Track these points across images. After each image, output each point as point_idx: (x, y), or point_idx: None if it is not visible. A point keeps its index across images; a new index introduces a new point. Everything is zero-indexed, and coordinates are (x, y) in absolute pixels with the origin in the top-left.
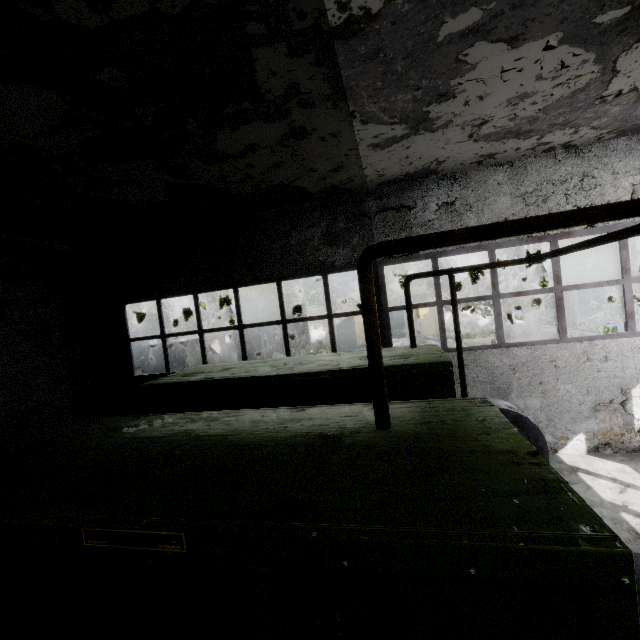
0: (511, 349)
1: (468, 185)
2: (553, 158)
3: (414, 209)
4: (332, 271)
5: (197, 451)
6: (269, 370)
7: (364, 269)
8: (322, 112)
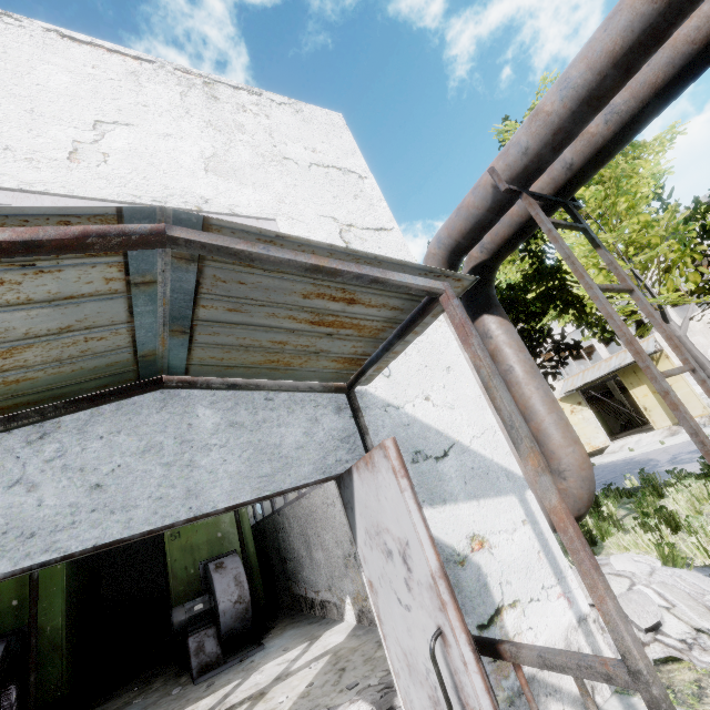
0: (301, 500)
1: None
2: None
3: None
4: None
5: None
6: None
7: None
8: None
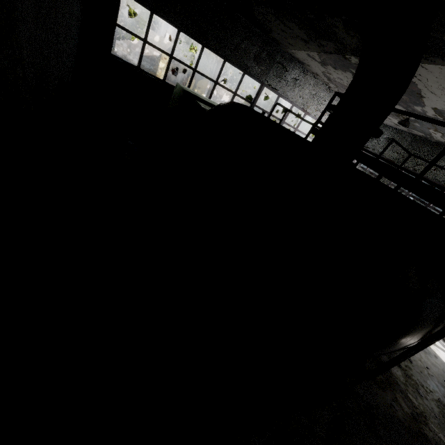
0: None
1: (305, 77)
2: (324, 87)
3: (287, 72)
4: (248, 74)
5: None
6: None
7: None
8: (317, 48)
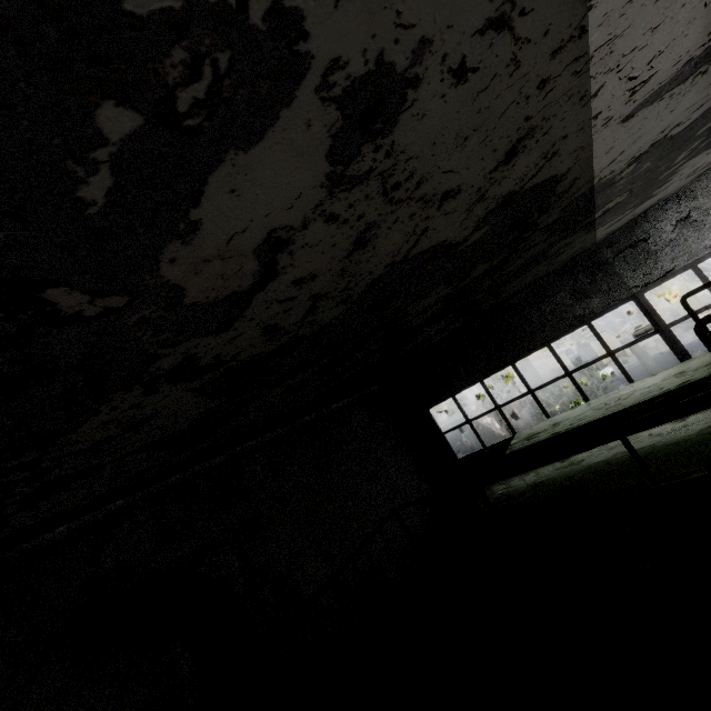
0: None
1: (696, 196)
2: None
3: (649, 239)
4: (594, 318)
5: (648, 454)
6: (600, 412)
7: (701, 333)
8: (577, 240)
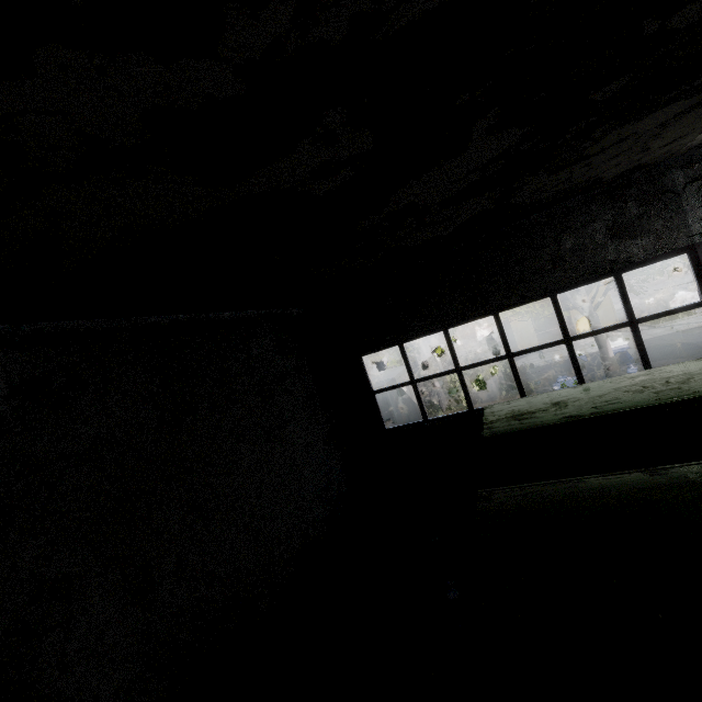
0: None
1: None
2: None
3: None
4: (628, 269)
5: None
6: (647, 396)
7: None
8: None
